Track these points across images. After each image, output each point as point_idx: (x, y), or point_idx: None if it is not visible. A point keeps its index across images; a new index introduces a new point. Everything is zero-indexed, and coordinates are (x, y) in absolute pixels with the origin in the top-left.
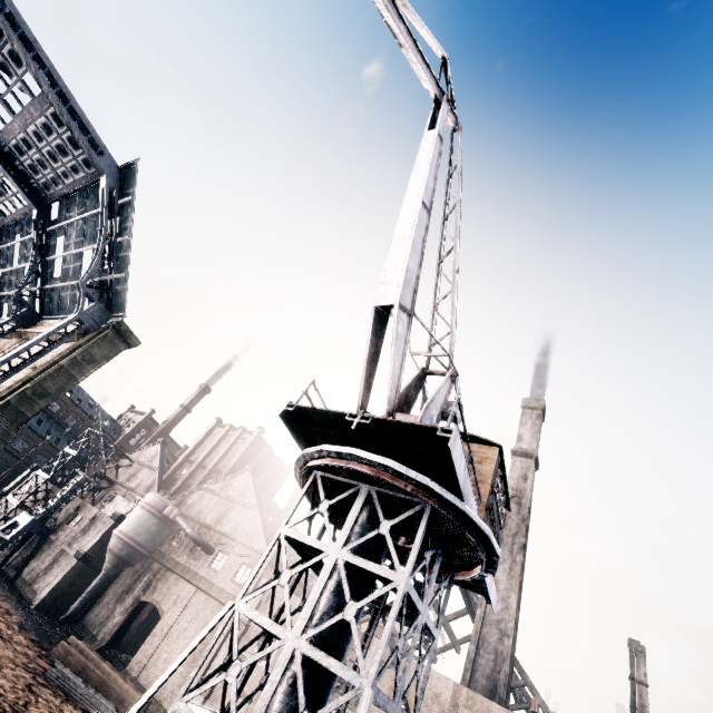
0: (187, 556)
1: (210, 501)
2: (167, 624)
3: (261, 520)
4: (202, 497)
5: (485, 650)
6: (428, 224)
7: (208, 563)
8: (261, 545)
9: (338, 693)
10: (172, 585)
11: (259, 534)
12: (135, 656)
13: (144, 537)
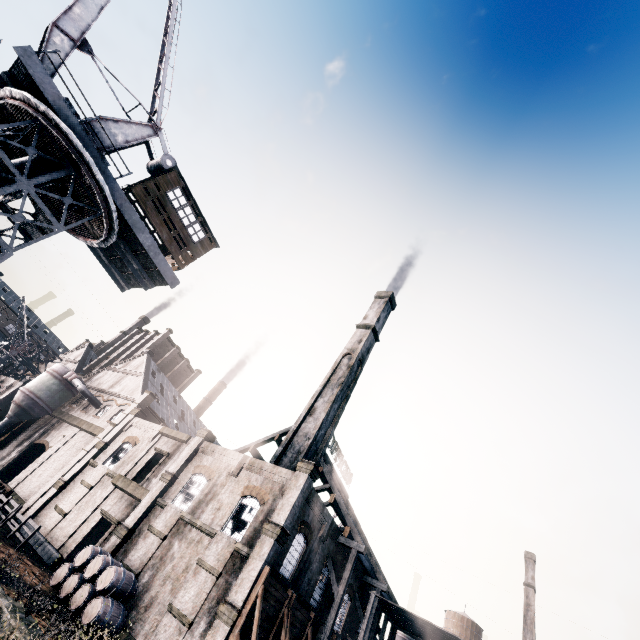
0: (80, 411)
1: (110, 376)
2: (49, 453)
3: (143, 381)
4: (105, 374)
5: (291, 451)
6: (109, 1)
7: (95, 413)
8: (137, 396)
9: (158, 475)
10: (62, 430)
11: (138, 390)
12: (17, 476)
13: (44, 393)
